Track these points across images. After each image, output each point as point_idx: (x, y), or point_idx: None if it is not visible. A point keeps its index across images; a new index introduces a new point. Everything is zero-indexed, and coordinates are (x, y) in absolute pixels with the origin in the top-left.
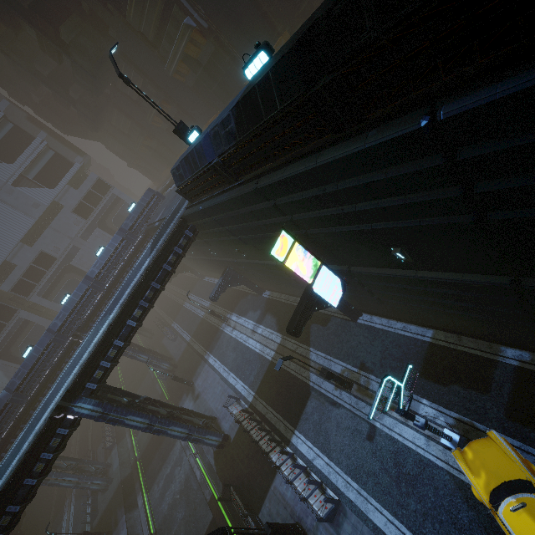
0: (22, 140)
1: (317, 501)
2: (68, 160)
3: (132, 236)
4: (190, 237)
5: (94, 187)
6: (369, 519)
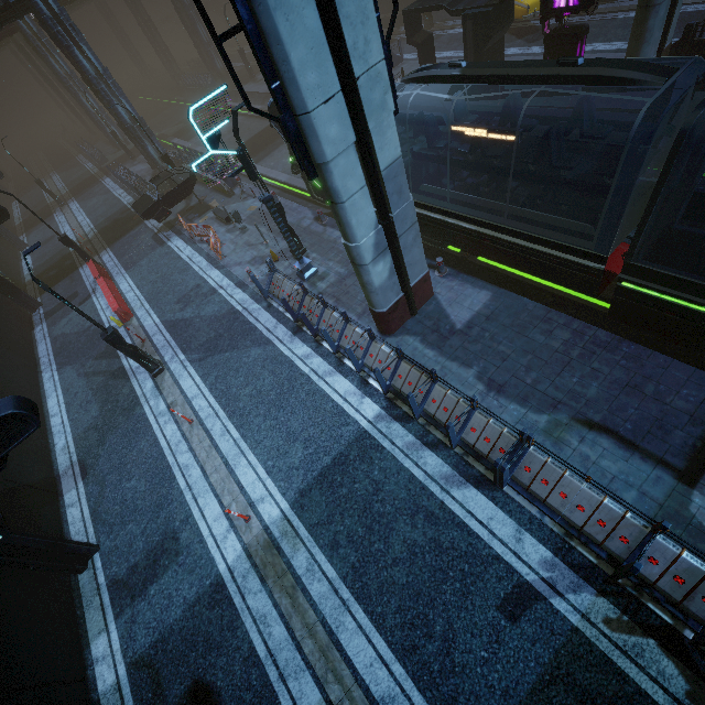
0: None
1: None
2: None
3: None
4: None
5: None
6: None
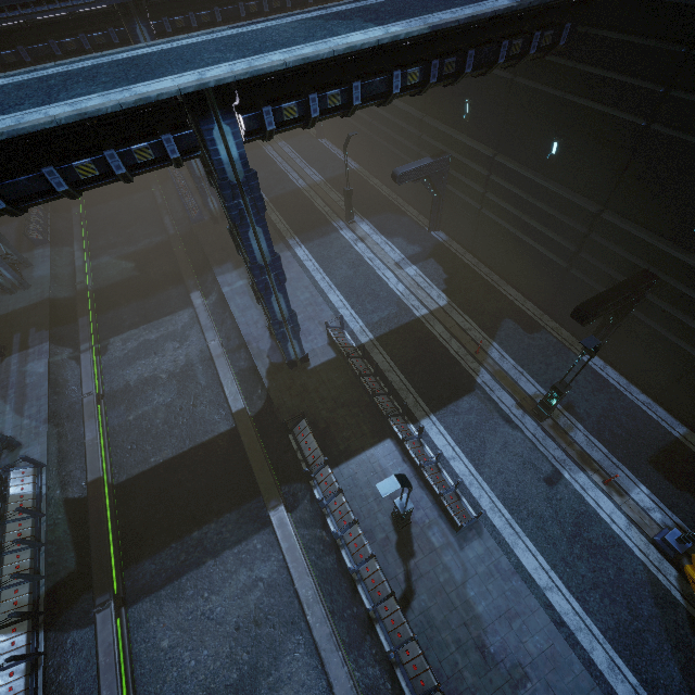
0: None
1: (453, 504)
2: None
3: None
4: (550, 44)
5: None
6: (514, 554)
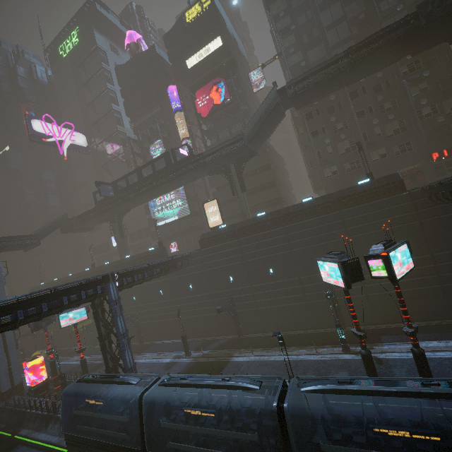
0: None
1: None
2: None
3: None
4: None
5: None
6: None
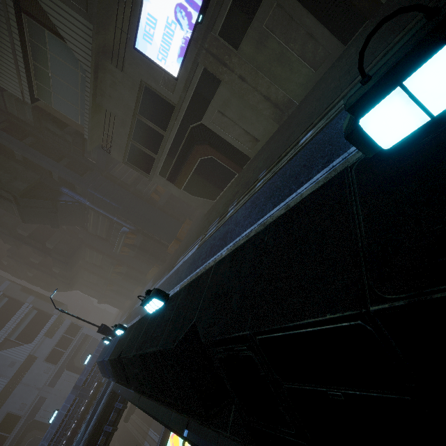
0: (13, 308)
1: None
2: (48, 313)
3: (85, 391)
4: (120, 408)
5: (67, 331)
6: None
